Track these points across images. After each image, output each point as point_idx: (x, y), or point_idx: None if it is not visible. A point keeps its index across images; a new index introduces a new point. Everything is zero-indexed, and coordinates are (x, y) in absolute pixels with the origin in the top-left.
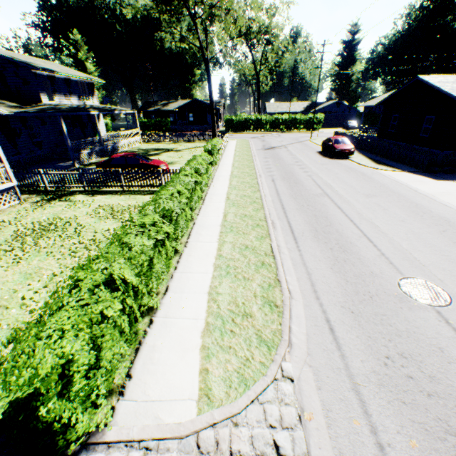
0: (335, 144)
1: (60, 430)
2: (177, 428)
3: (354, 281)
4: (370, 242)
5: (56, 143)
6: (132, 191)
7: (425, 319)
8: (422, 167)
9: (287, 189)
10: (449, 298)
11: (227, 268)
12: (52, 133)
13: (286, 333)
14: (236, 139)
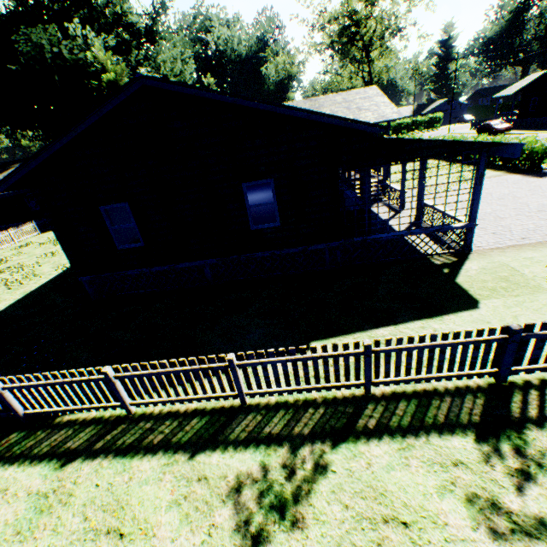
0: (495, 126)
1: None
2: None
3: None
4: None
5: None
6: None
7: None
8: None
9: None
10: None
11: None
12: None
13: None
14: None
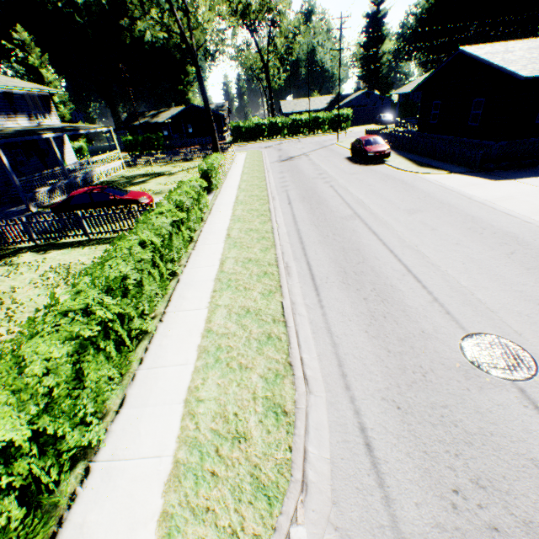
0: (367, 147)
1: None
2: None
3: (399, 350)
4: (418, 282)
5: (5, 181)
6: (102, 239)
7: (504, 406)
8: (474, 165)
9: (307, 213)
10: (533, 363)
11: (217, 351)
12: None
13: (298, 467)
14: (247, 151)
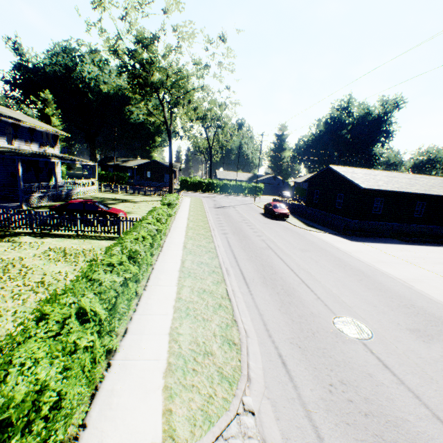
0: (275, 208)
1: None
2: None
3: (299, 320)
4: (308, 288)
5: (3, 183)
6: (87, 235)
7: (355, 350)
8: (340, 230)
9: (237, 241)
10: (370, 333)
11: (187, 309)
12: (1, 174)
13: (245, 368)
14: (191, 197)
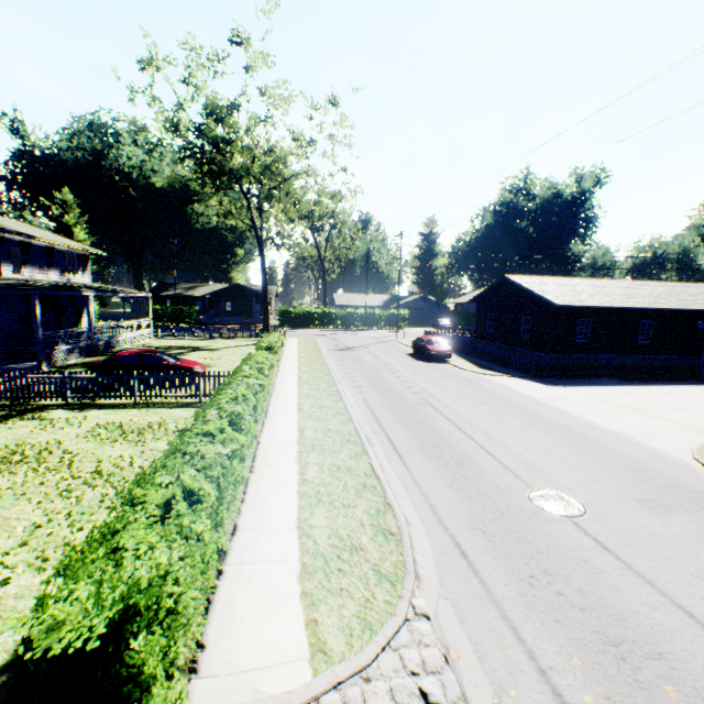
0: (429, 345)
1: (134, 699)
2: (289, 697)
3: (479, 499)
4: (490, 454)
5: (8, 334)
6: (151, 403)
7: (562, 531)
8: (530, 371)
9: (378, 397)
10: (583, 508)
11: (318, 494)
12: (5, 319)
13: (410, 563)
14: (298, 336)
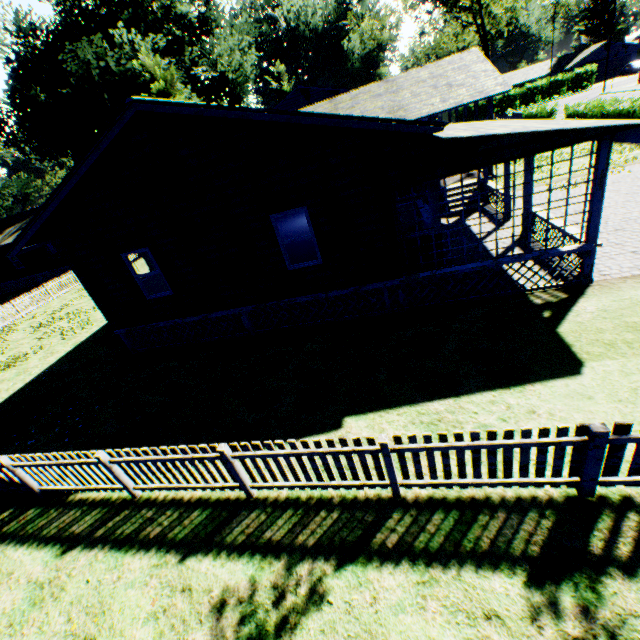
0: None
1: None
2: None
3: None
4: None
5: None
6: None
7: None
8: None
9: None
10: None
11: None
12: None
13: None
14: None
